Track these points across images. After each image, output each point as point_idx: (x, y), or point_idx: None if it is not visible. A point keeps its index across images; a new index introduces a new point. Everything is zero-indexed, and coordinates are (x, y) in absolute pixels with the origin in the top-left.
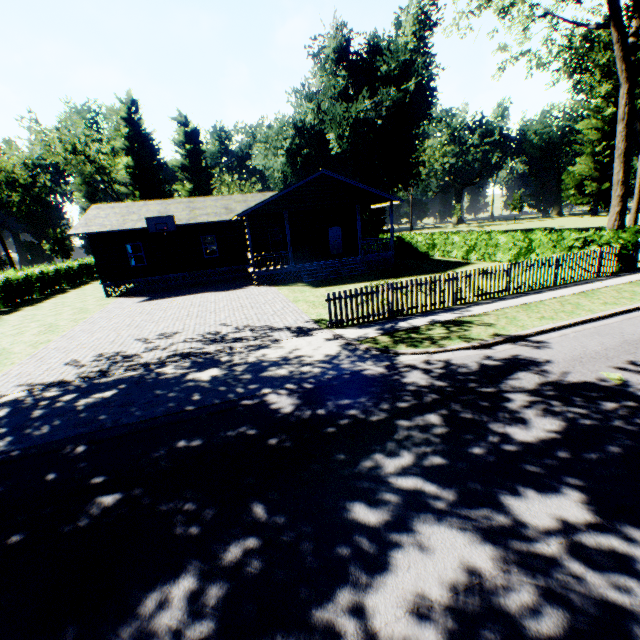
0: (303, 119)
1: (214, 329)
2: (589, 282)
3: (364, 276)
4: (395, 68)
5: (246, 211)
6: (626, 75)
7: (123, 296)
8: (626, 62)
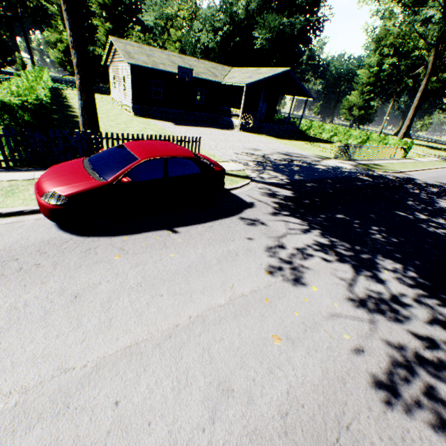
0: (238, 12)
1: (274, 151)
2: (397, 159)
3: (292, 138)
4: (306, 2)
5: (250, 83)
6: (430, 72)
7: (145, 118)
8: (432, 66)
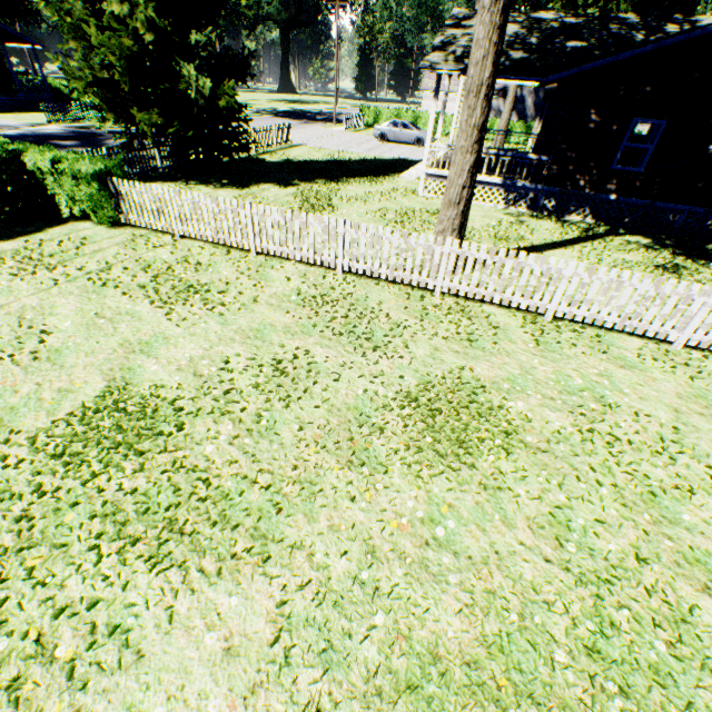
0: None
1: None
2: None
3: (37, 111)
4: None
5: None
6: None
7: None
8: None
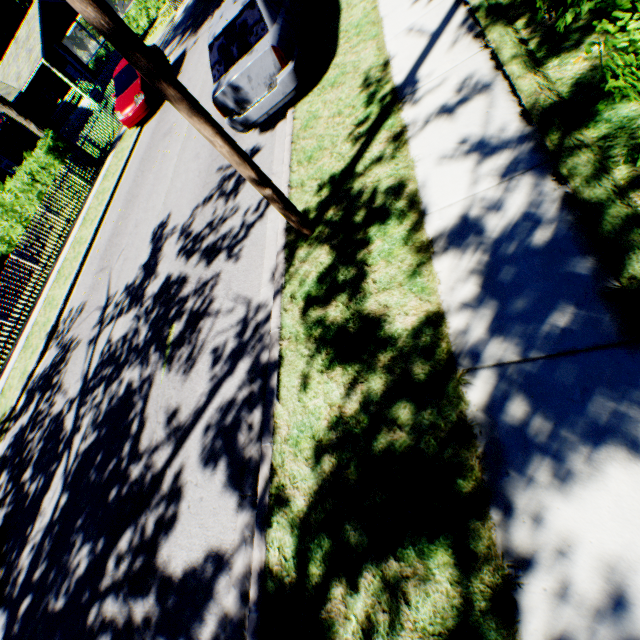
0: None
1: None
2: None
3: None
4: None
5: (43, 52)
6: None
7: None
8: None
